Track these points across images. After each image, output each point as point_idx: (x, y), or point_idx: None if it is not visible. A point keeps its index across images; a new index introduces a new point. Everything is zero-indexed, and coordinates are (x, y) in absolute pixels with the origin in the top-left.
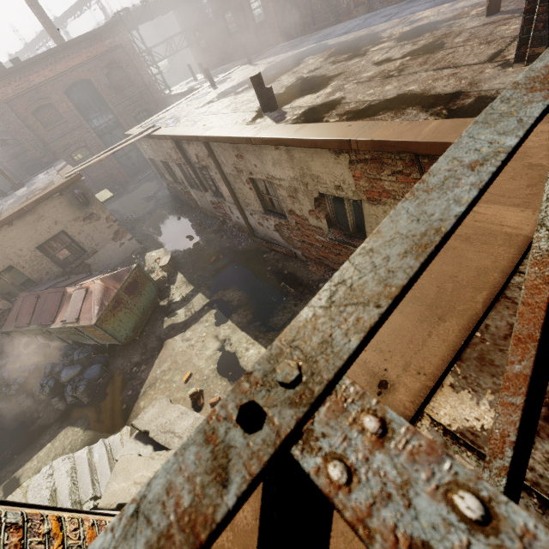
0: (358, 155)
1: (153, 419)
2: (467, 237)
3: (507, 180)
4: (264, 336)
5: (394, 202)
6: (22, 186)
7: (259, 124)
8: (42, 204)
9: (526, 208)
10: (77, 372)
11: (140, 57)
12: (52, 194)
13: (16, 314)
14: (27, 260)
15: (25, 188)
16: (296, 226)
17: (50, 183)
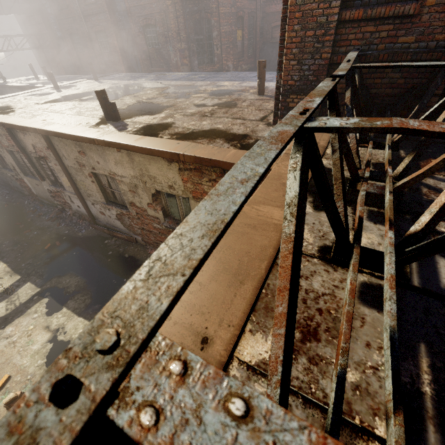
0: (185, 165)
1: None
2: (255, 225)
3: (273, 191)
4: None
5: None
6: None
7: (103, 129)
8: None
9: (283, 208)
10: None
11: None
12: None
13: None
14: None
15: None
16: (136, 215)
17: None
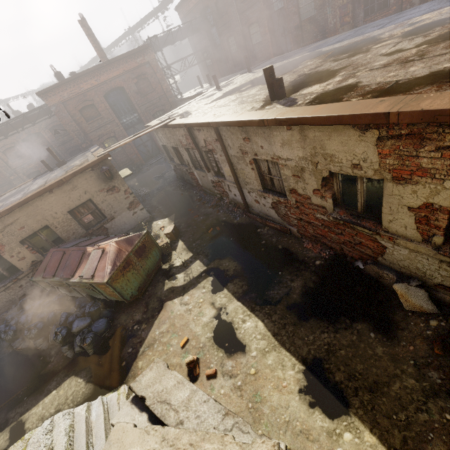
0: (391, 131)
1: (150, 385)
2: None
3: None
4: (261, 309)
5: (430, 182)
6: (65, 163)
7: (270, 109)
8: (77, 177)
9: None
10: (87, 324)
11: (161, 71)
12: (85, 169)
13: (45, 266)
14: (60, 221)
15: (66, 165)
16: (295, 204)
17: (85, 161)
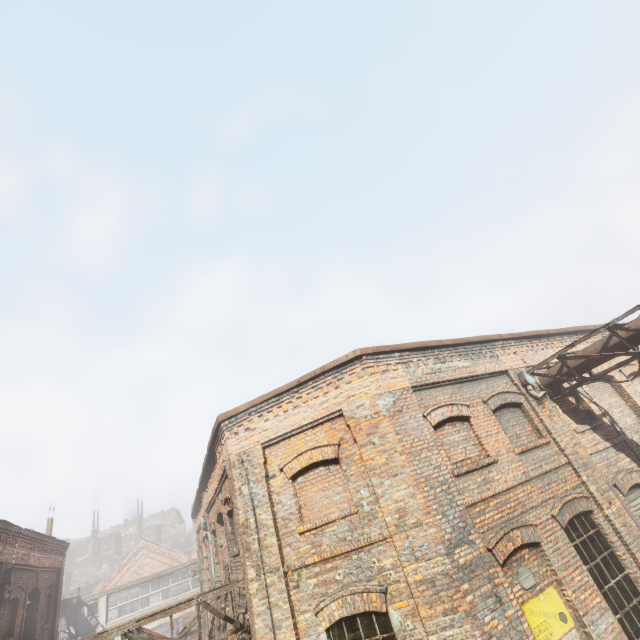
0: None
1: None
2: None
3: None
4: None
5: None
6: None
7: None
8: None
9: None
10: None
11: None
12: None
13: None
14: None
15: None
16: None
17: None
